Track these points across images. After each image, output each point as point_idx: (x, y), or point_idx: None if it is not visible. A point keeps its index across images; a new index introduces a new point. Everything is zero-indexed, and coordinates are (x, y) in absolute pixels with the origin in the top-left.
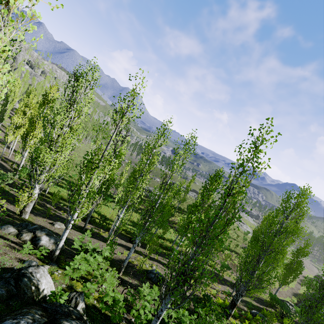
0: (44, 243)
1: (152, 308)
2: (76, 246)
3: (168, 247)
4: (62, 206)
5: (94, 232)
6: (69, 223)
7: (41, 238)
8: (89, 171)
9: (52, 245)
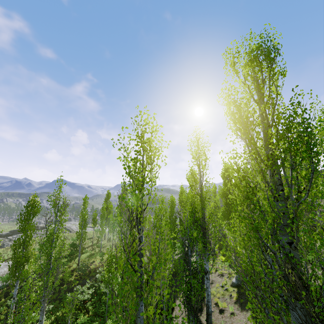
0: None
1: None
2: None
3: None
4: None
5: None
6: None
7: None
8: None
9: None
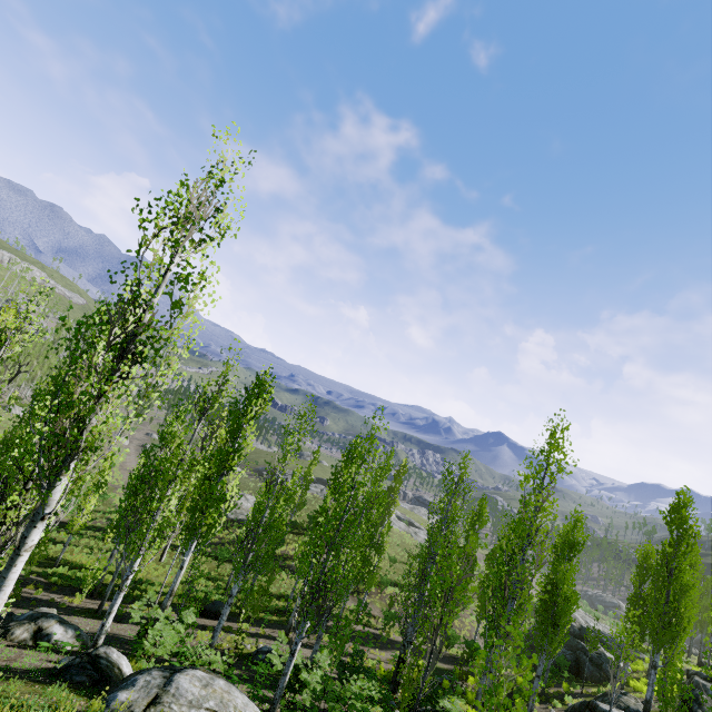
0: (60, 637)
1: (281, 658)
2: (138, 619)
3: (281, 608)
4: (26, 576)
5: (122, 612)
6: (125, 580)
7: (52, 630)
8: (168, 487)
9: (75, 639)
